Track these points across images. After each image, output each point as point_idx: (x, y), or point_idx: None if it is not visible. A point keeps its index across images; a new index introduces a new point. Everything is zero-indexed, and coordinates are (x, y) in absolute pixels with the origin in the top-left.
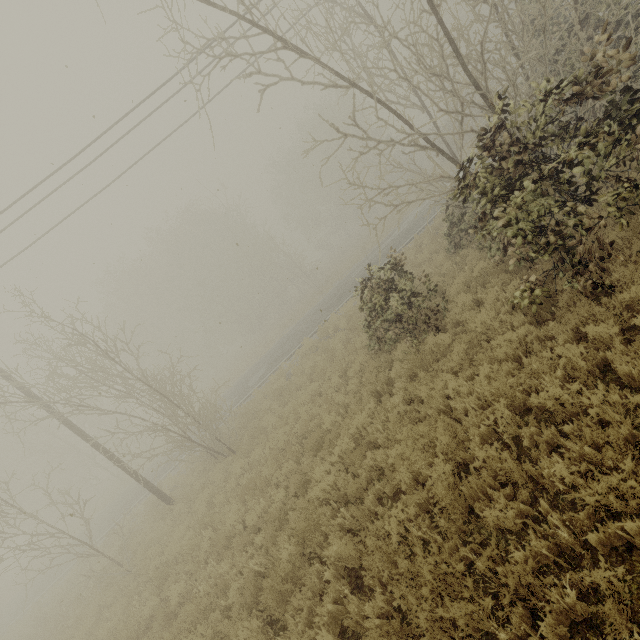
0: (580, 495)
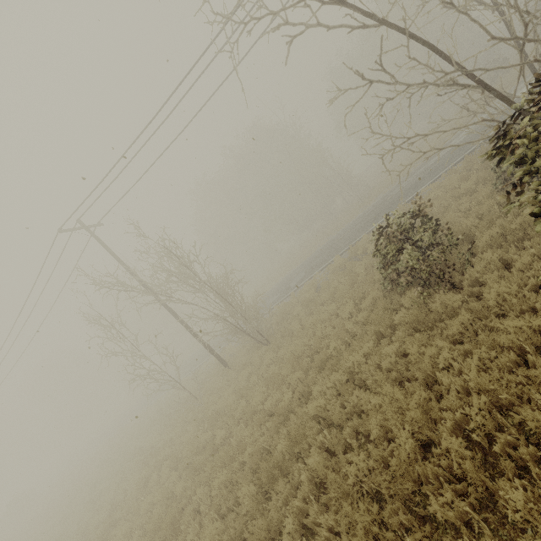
0: (520, 540)
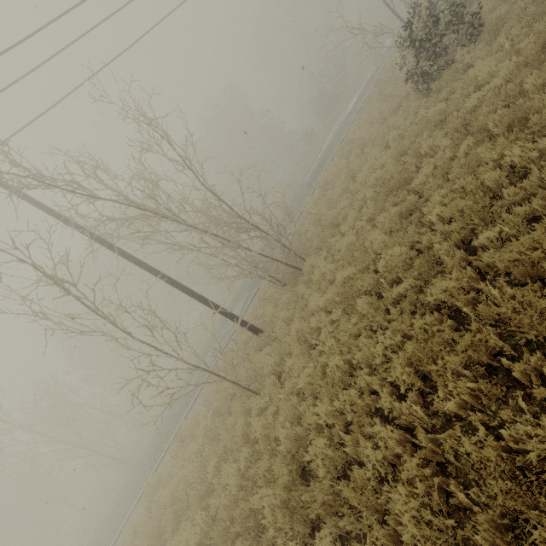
0: None
